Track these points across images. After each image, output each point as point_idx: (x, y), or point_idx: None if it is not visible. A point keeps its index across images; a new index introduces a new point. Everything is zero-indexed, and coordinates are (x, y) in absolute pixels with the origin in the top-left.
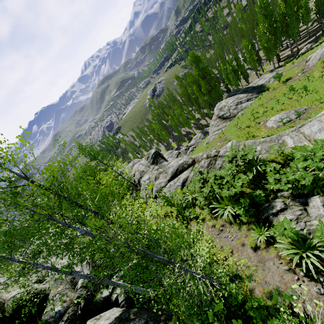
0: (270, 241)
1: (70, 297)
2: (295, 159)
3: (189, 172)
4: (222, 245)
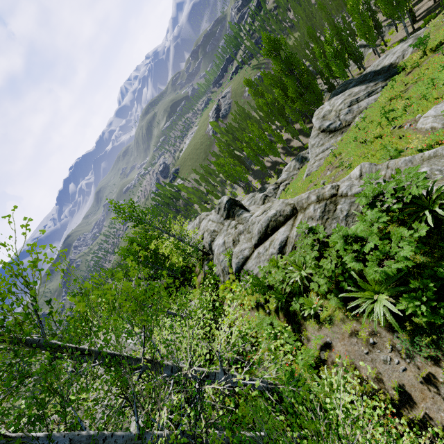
0: None
1: None
2: None
3: (289, 230)
4: (382, 380)
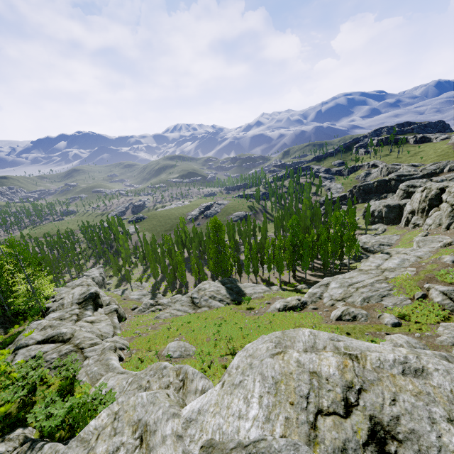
0: None
1: None
2: None
3: (53, 348)
4: None
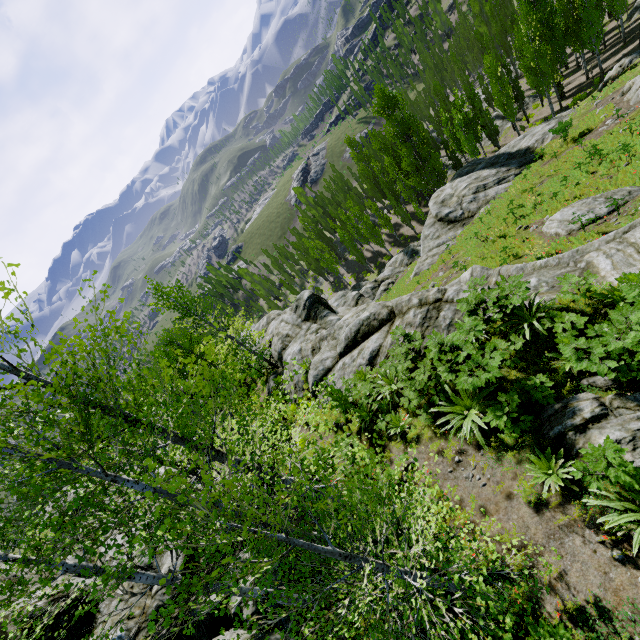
0: (571, 490)
1: (141, 607)
2: (620, 304)
3: (383, 337)
4: (461, 497)
